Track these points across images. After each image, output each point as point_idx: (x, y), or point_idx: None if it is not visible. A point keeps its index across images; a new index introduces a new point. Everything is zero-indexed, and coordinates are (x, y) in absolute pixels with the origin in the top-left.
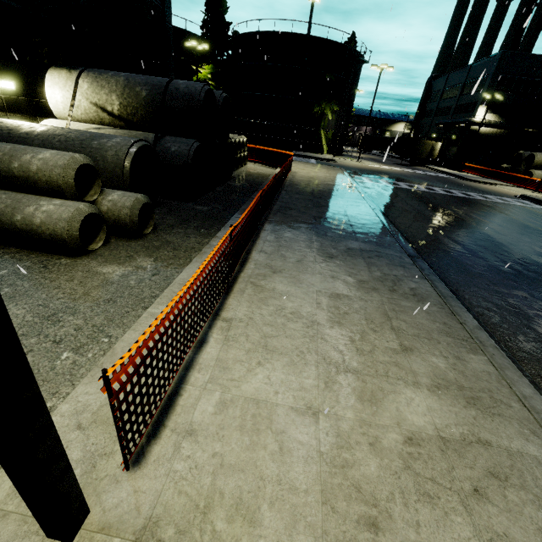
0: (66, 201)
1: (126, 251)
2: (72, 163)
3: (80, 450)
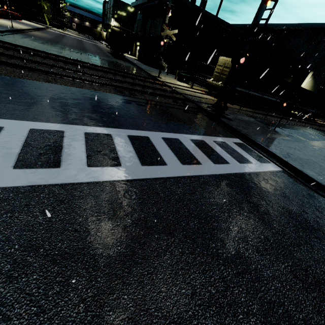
0: None
1: None
2: None
3: None
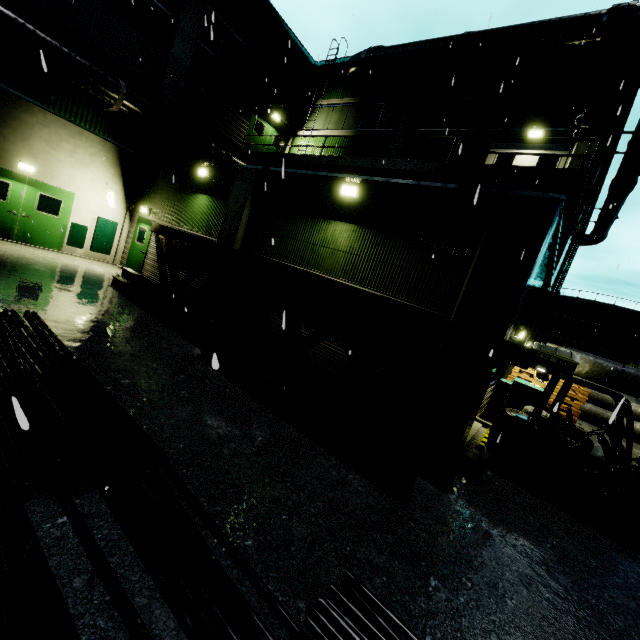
0: None
1: None
2: None
3: None
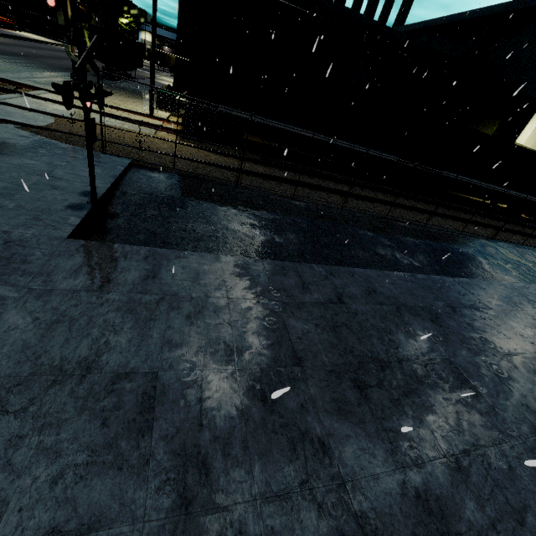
0: None
1: None
2: None
3: None
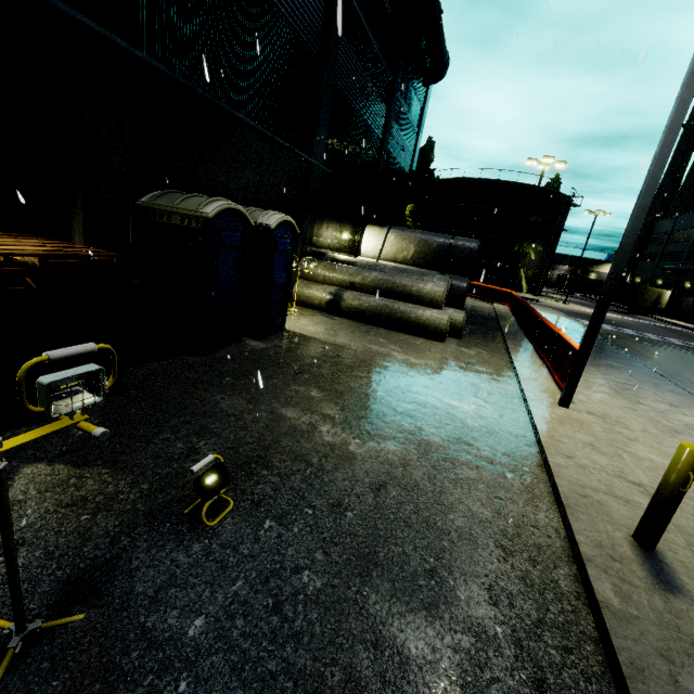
0: (440, 310)
1: (461, 343)
2: (445, 290)
3: (545, 395)
